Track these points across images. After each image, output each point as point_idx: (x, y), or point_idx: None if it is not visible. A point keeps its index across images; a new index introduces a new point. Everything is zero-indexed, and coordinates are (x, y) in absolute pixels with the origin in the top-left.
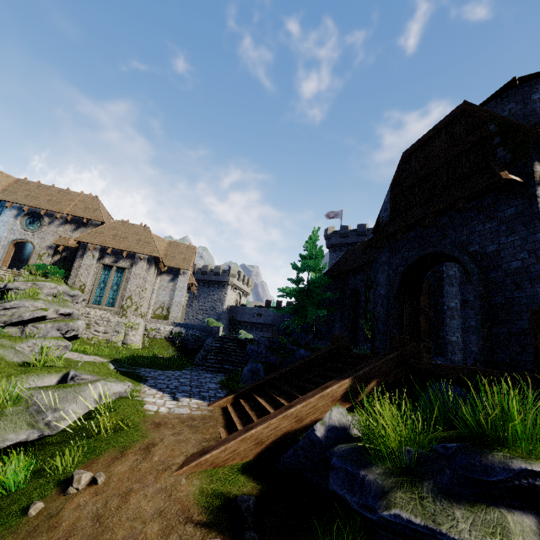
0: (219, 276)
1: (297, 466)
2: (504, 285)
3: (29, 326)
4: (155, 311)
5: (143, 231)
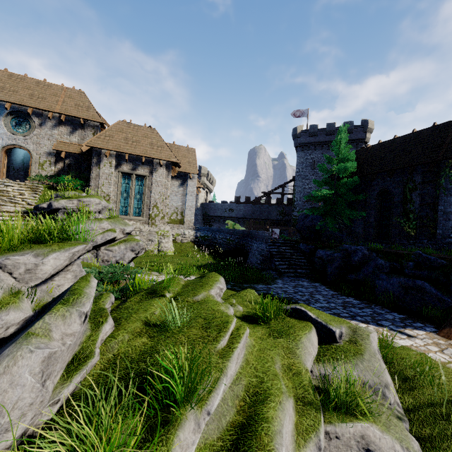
0: None
1: None
2: None
3: (102, 249)
4: (170, 216)
5: (151, 133)
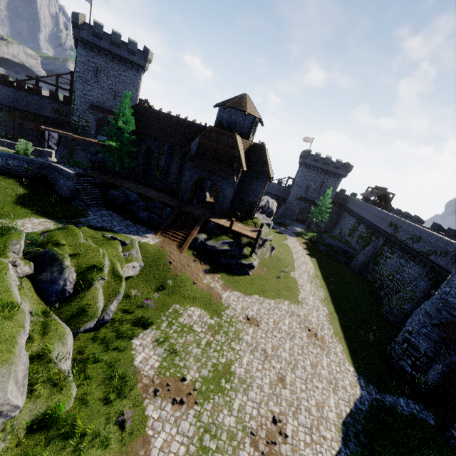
0: None
1: (198, 245)
2: (223, 197)
3: None
4: None
5: None
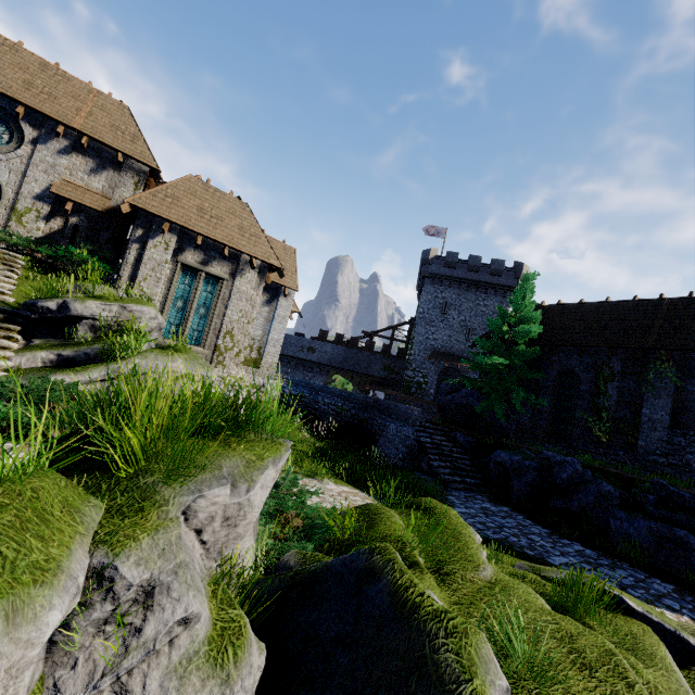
0: None
1: None
2: None
3: None
4: None
5: (242, 210)
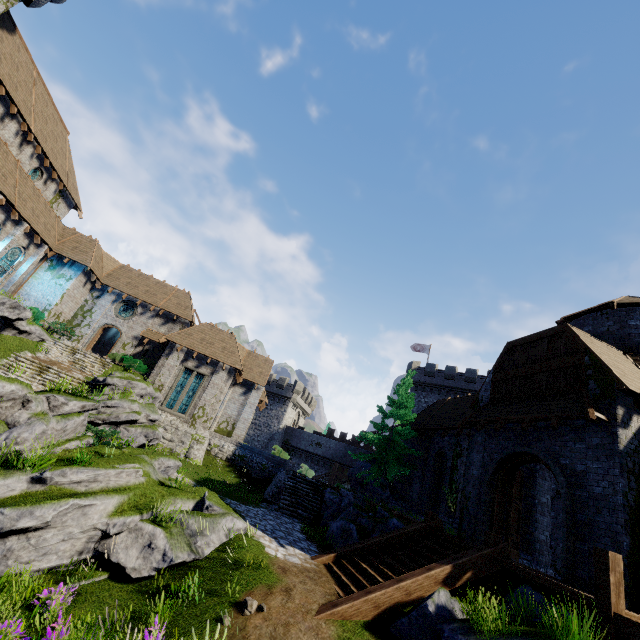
0: (282, 389)
1: (410, 632)
2: (588, 506)
3: (122, 427)
4: (220, 425)
5: (229, 339)
